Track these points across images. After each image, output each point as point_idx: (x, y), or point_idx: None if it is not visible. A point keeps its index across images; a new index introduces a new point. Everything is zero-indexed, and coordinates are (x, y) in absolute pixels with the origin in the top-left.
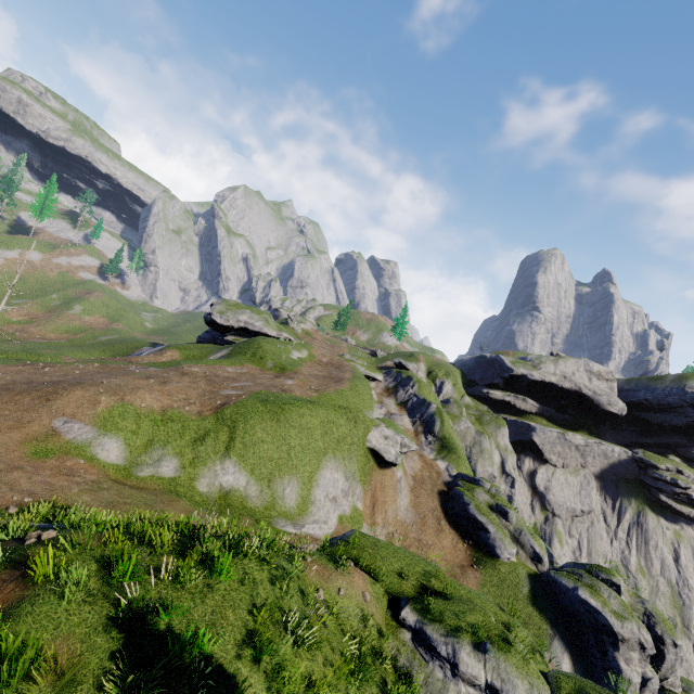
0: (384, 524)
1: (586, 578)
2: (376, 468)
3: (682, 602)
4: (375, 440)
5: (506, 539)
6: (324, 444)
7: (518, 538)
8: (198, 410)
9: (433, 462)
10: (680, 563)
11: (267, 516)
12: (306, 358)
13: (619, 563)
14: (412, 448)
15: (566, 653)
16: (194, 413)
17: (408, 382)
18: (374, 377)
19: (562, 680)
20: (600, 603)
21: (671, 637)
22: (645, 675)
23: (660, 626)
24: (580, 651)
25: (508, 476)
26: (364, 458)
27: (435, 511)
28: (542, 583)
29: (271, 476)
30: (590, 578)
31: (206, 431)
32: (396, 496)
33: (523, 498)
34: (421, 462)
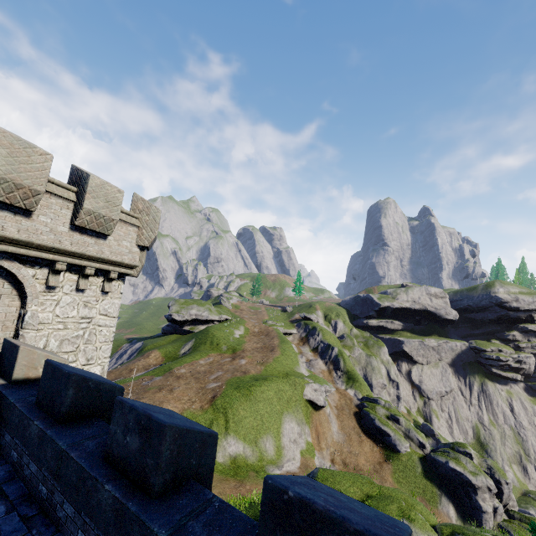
0: (327, 447)
1: (451, 453)
2: (314, 412)
3: (521, 439)
4: (309, 394)
5: (402, 438)
6: (280, 406)
7: (408, 435)
8: (200, 406)
9: (345, 392)
10: (514, 412)
11: (261, 467)
12: (244, 333)
13: (477, 422)
14: (332, 391)
15: (450, 503)
16: (199, 409)
17: (314, 331)
18: (291, 332)
19: (443, 529)
20: (462, 468)
21: (504, 479)
22: (494, 505)
23: (497, 473)
24: (457, 500)
25: (393, 382)
26: (305, 407)
27: (355, 428)
28: (428, 462)
29: (256, 439)
30: (454, 453)
31: (210, 420)
32: (329, 426)
33: (406, 392)
34: (338, 394)
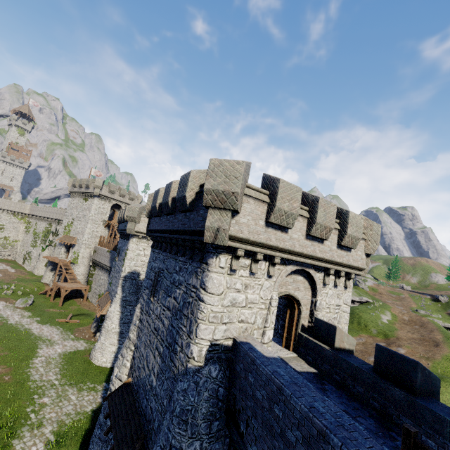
0: None
1: None
2: None
3: None
4: None
5: None
6: None
7: None
8: None
9: None
10: None
11: None
12: (392, 319)
13: None
14: None
15: None
16: None
17: None
18: None
19: None
20: None
21: None
22: None
23: None
24: None
25: None
26: None
27: None
28: None
29: None
30: None
31: None
32: None
33: None
34: None
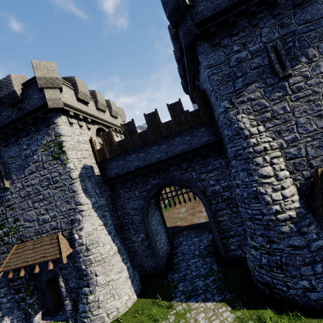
0: None
1: None
2: None
3: None
4: None
5: None
6: None
7: None
8: None
9: None
10: None
11: None
12: None
13: None
14: None
15: None
16: None
17: None
18: None
19: None
20: None
21: None
22: None
23: None
24: None
25: None
26: None
27: None
28: None
29: None
30: None
31: None
32: None
33: None
34: None
